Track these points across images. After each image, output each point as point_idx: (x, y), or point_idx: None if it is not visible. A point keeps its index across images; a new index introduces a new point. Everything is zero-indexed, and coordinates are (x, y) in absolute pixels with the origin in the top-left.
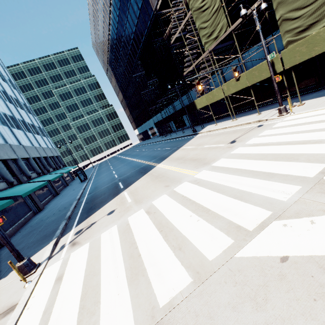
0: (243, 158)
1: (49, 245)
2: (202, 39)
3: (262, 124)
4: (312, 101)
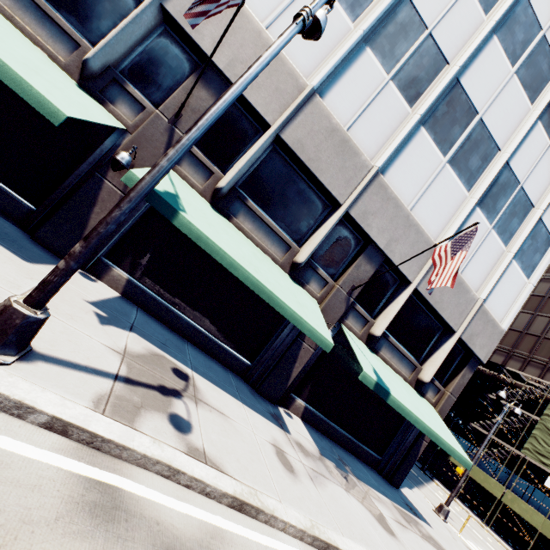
0: None
1: (419, 490)
2: (528, 444)
3: None
4: None
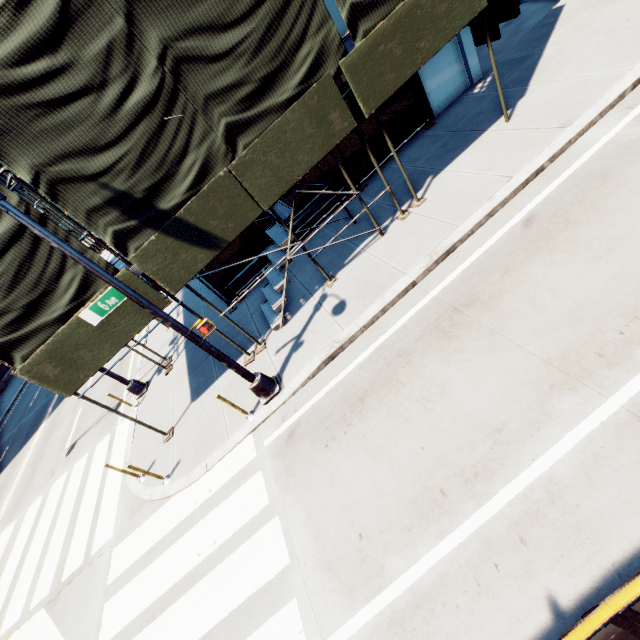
0: (5, 553)
1: None
2: None
3: (121, 403)
4: (175, 372)
